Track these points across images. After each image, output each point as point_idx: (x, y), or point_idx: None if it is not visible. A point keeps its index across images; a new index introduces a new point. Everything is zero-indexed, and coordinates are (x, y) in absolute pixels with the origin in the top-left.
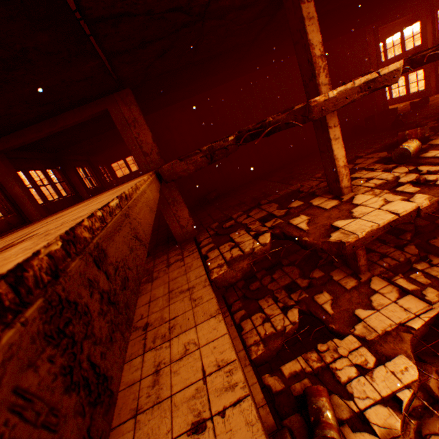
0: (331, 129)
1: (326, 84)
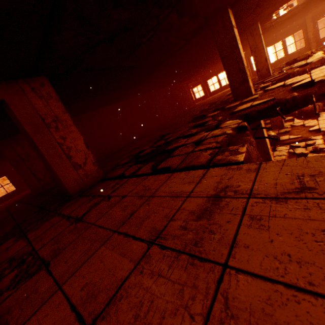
0: (260, 120)
1: (252, 87)
